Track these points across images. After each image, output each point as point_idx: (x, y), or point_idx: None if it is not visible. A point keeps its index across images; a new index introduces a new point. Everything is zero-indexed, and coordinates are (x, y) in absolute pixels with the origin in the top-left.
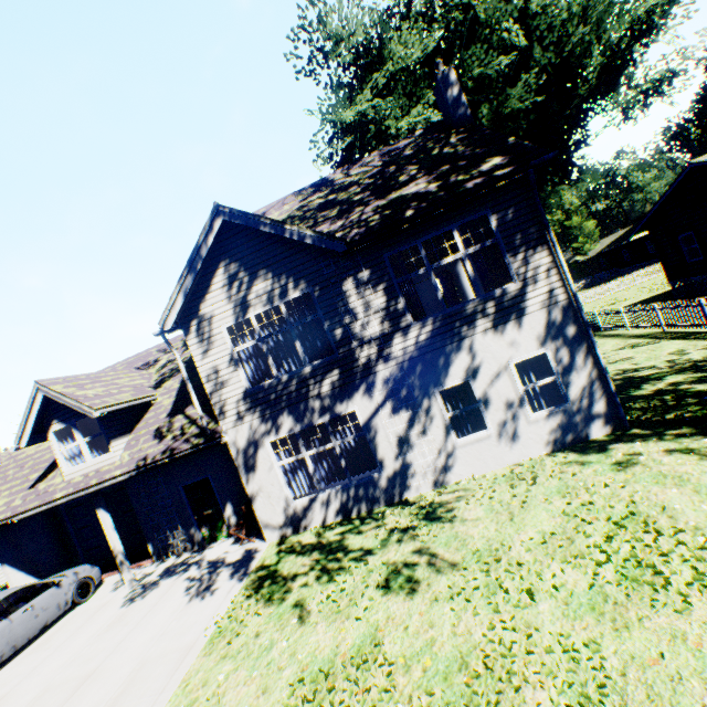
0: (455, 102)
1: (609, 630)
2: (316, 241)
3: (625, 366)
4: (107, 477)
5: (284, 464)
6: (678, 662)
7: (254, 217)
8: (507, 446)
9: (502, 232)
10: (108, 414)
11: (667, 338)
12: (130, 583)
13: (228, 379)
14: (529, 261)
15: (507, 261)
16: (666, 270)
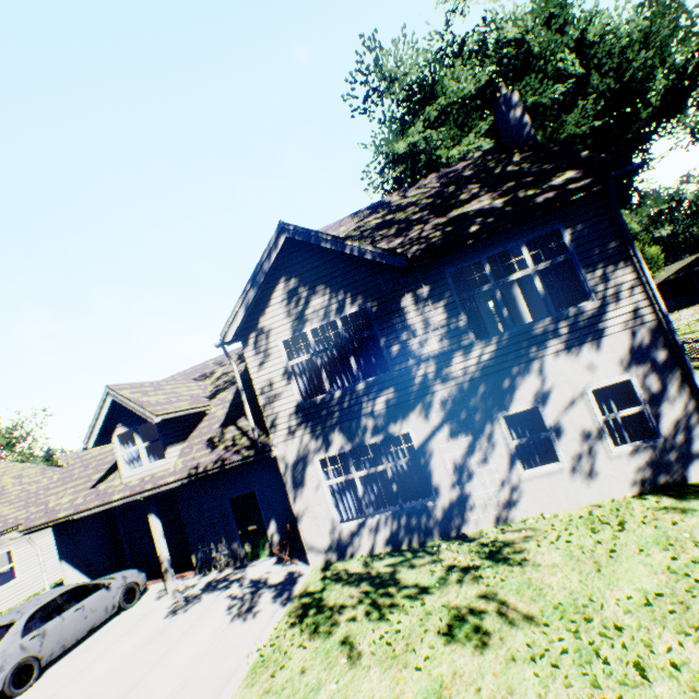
0: (518, 122)
1: None
2: (376, 256)
3: None
4: (161, 483)
5: (332, 484)
6: None
7: (316, 233)
8: (583, 483)
9: (576, 247)
10: (167, 421)
11: None
12: (173, 594)
13: (281, 392)
14: (609, 278)
15: (582, 277)
16: None
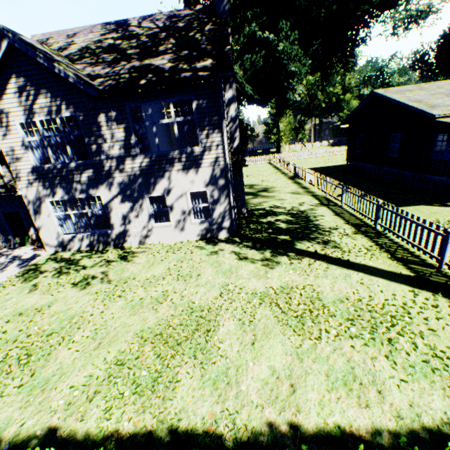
0: None
1: (129, 314)
2: (77, 82)
3: (278, 203)
4: None
5: (60, 215)
6: (135, 327)
7: (32, 48)
8: (179, 232)
9: (198, 114)
10: None
11: (310, 194)
12: None
13: (21, 157)
14: (210, 137)
15: (198, 133)
16: (347, 152)
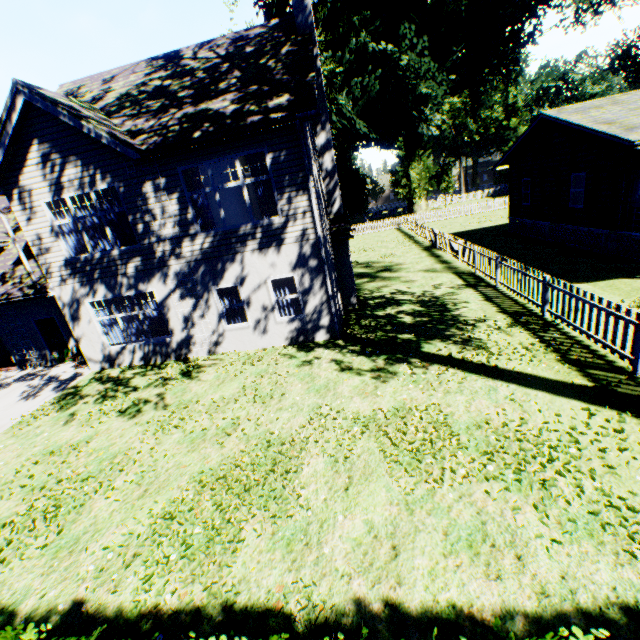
0: (300, 1)
1: (186, 451)
2: (112, 143)
3: (404, 288)
4: None
5: (104, 320)
6: (192, 468)
7: (53, 105)
8: (260, 336)
9: (274, 171)
10: None
11: (451, 271)
12: None
13: (51, 247)
14: (292, 201)
15: (276, 197)
16: (510, 206)
